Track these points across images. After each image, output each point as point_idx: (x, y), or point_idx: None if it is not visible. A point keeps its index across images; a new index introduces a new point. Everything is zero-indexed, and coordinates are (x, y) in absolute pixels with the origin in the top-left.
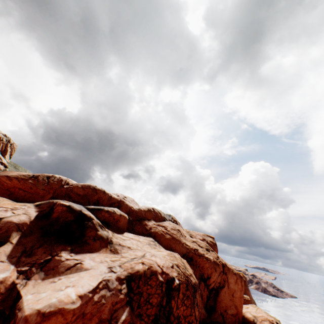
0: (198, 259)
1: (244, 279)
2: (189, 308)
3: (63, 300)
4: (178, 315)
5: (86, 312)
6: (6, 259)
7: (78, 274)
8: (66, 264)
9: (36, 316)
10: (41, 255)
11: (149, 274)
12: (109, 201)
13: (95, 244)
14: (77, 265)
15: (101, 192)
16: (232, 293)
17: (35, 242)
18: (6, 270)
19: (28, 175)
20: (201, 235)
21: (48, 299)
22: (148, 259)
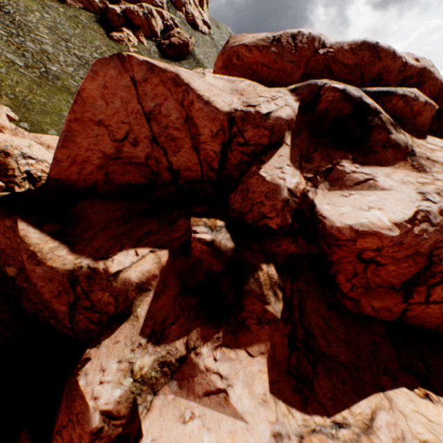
0: None
1: None
2: None
3: (375, 224)
4: None
5: (403, 242)
6: (290, 163)
7: (372, 193)
8: (352, 178)
9: (349, 231)
10: (319, 162)
11: None
12: (399, 75)
13: (386, 155)
14: (368, 181)
15: (387, 56)
16: None
17: (307, 145)
18: (294, 176)
19: (267, 39)
20: None
21: (354, 217)
22: None
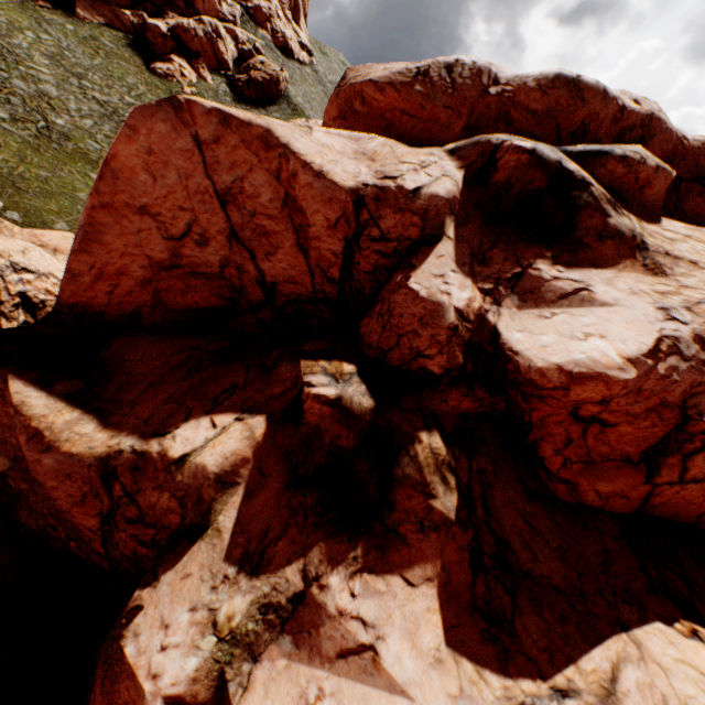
0: None
1: None
2: None
3: (597, 361)
4: None
5: (642, 388)
6: (456, 268)
7: (588, 311)
8: (554, 288)
9: (557, 373)
10: (501, 264)
11: None
12: (614, 126)
13: (603, 250)
14: (580, 292)
15: (595, 97)
16: None
17: (480, 237)
18: (464, 287)
19: (407, 71)
20: None
21: (564, 351)
22: None
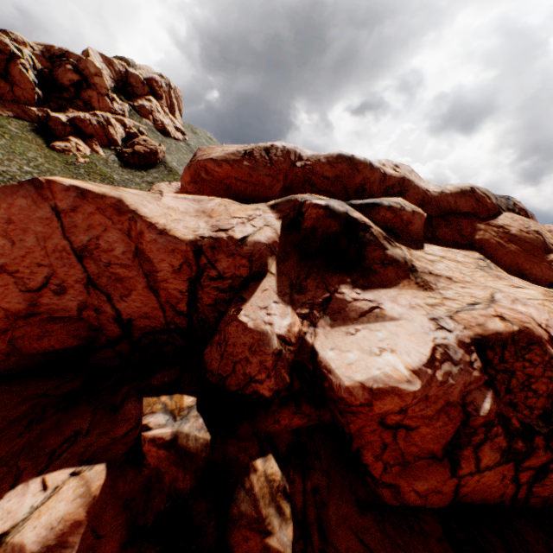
0: None
1: None
2: None
3: (390, 376)
4: None
5: (428, 395)
6: (278, 299)
7: (381, 325)
8: (355, 307)
9: (361, 390)
10: (314, 291)
11: (523, 342)
12: (382, 185)
13: (387, 273)
14: (374, 310)
15: (365, 168)
16: None
17: (297, 270)
18: (285, 315)
19: (238, 152)
20: None
21: (365, 368)
22: (508, 309)
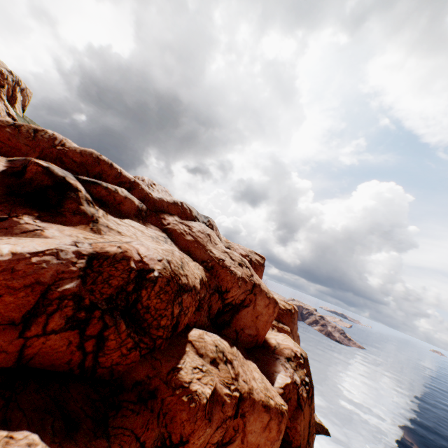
0: (219, 270)
1: (292, 312)
2: (165, 303)
3: None
4: (148, 306)
5: (17, 269)
6: None
7: (33, 239)
8: (23, 227)
9: None
10: None
11: (120, 258)
12: (117, 179)
13: (74, 219)
14: (37, 231)
15: (106, 165)
16: (257, 315)
17: None
18: None
19: (7, 122)
20: (247, 251)
21: None
22: (129, 245)
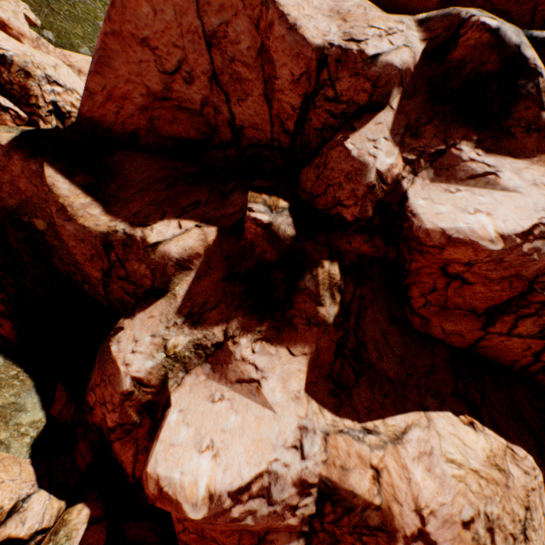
0: None
1: None
2: None
3: (475, 232)
4: None
5: (503, 260)
6: (389, 136)
7: (488, 193)
8: (467, 168)
9: (439, 235)
10: (429, 140)
11: None
12: None
13: (526, 142)
14: (488, 176)
15: None
16: None
17: (419, 112)
18: (390, 154)
19: None
20: None
21: (452, 220)
22: None
